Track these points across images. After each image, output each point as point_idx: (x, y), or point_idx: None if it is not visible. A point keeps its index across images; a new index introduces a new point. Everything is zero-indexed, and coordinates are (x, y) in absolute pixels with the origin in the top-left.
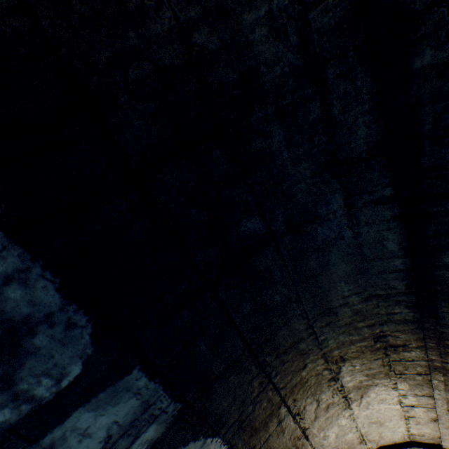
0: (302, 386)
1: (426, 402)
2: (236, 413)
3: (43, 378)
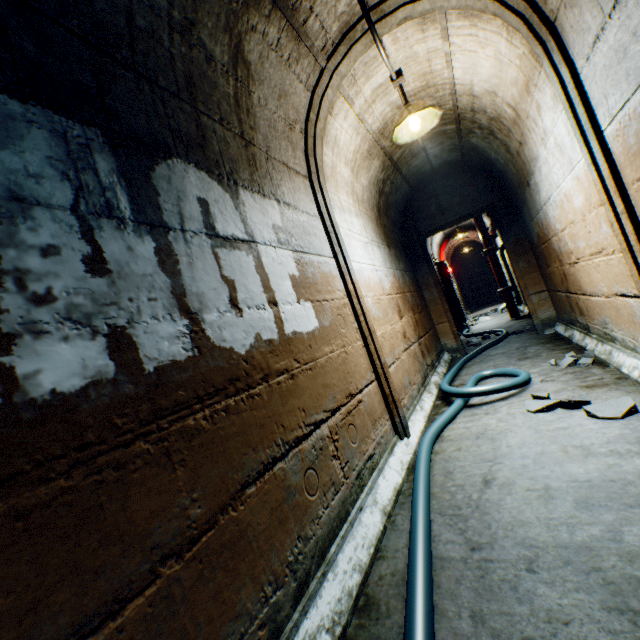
0: (194, 84)
1: (279, 21)
2: (166, 132)
3: None
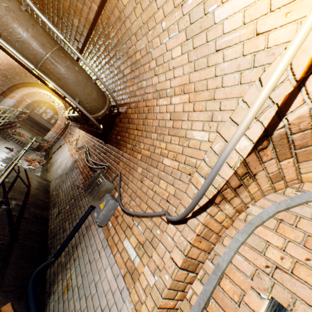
0: None
1: None
2: None
3: (279, 310)
